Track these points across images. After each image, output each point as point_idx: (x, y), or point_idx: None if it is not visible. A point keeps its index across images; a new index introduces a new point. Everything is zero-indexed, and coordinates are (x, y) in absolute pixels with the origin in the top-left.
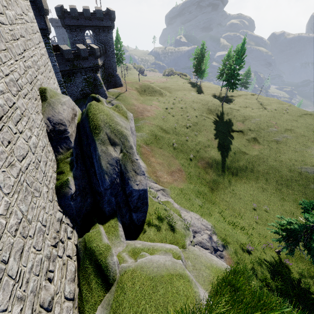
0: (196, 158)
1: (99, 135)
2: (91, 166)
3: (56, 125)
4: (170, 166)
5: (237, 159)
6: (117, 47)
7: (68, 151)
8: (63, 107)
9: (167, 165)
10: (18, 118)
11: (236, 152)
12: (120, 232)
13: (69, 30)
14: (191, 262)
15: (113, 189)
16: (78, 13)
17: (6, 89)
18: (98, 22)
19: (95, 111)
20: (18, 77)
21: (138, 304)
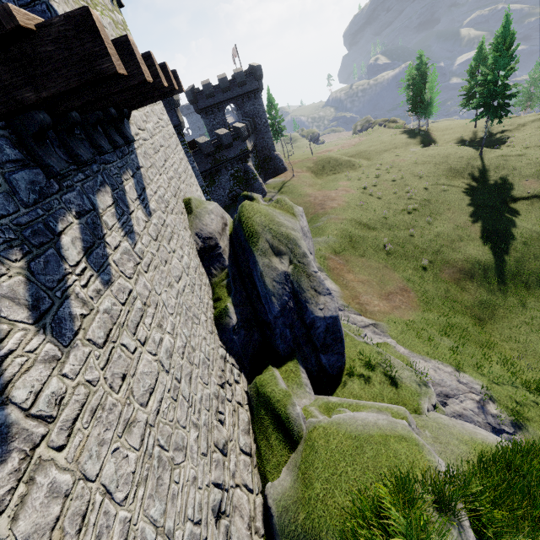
0: (435, 264)
1: (257, 244)
2: (253, 288)
3: (206, 241)
4: (382, 285)
5: (533, 254)
6: (271, 115)
7: (223, 272)
8: (210, 217)
9: (377, 283)
10: (170, 237)
11: (528, 240)
12: (304, 380)
13: (205, 114)
14: (430, 433)
15: (285, 317)
16: (213, 88)
17: (157, 207)
18: (240, 89)
19: (249, 213)
20: (164, 192)
21: (335, 465)
